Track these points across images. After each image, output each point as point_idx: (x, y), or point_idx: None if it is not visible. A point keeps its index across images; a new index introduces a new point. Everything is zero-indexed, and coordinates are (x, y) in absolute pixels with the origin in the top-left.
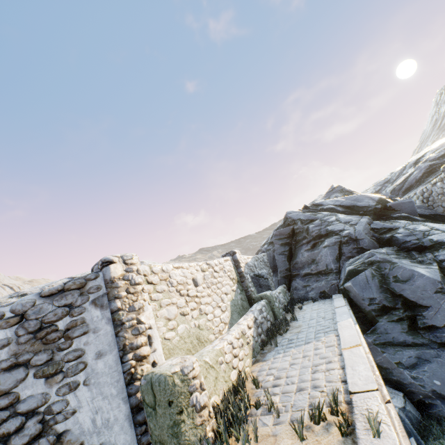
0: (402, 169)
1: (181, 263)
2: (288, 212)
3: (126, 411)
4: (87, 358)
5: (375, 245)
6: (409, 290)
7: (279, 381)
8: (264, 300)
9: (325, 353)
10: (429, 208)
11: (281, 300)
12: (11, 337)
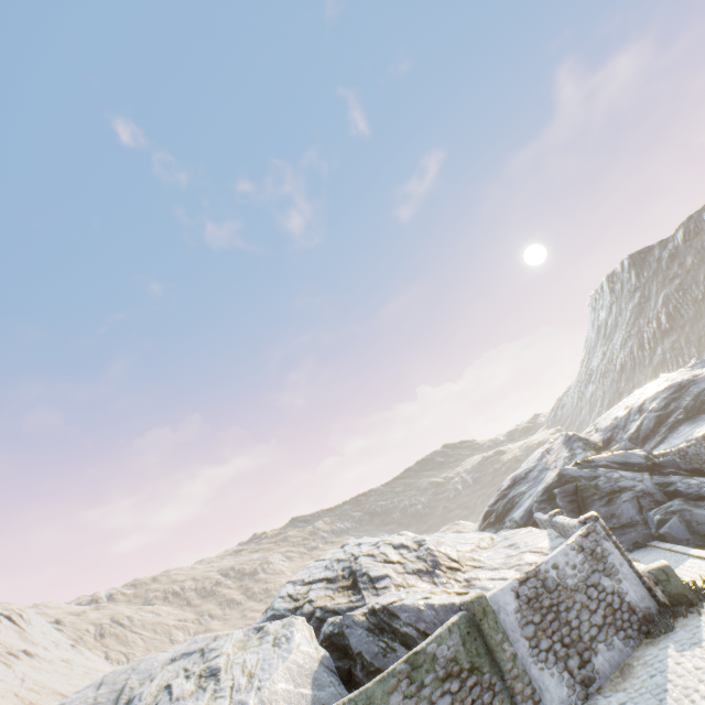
0: (626, 415)
1: None
2: (563, 468)
3: (645, 591)
4: (617, 566)
5: (665, 497)
6: None
7: (689, 580)
8: None
9: (699, 565)
10: (687, 464)
11: None
12: (583, 557)
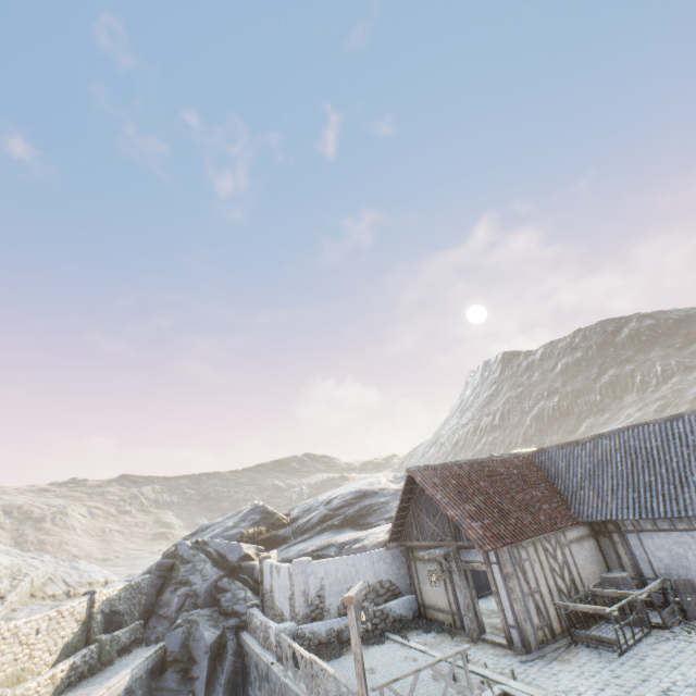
0: (322, 502)
1: (34, 616)
2: (181, 542)
3: None
4: None
5: (210, 602)
6: (196, 648)
7: None
8: (97, 644)
9: (93, 692)
10: None
11: (123, 640)
12: None
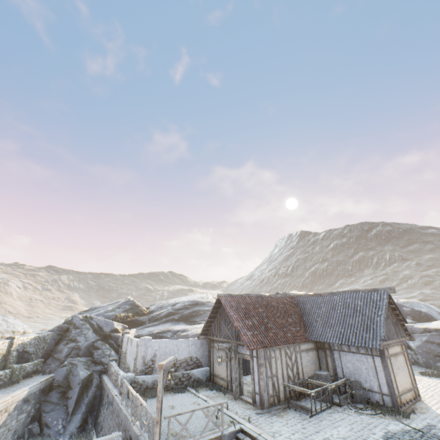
0: (170, 304)
1: None
2: (76, 315)
3: None
4: None
5: (87, 354)
6: (73, 380)
7: None
8: (10, 369)
9: (2, 397)
10: None
11: (28, 369)
12: None
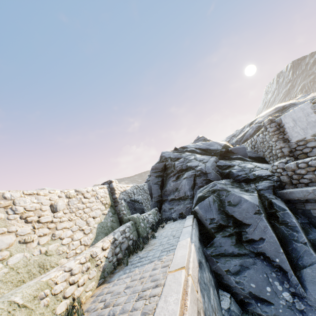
0: (242, 128)
1: (37, 190)
2: (163, 152)
3: None
4: None
5: (219, 178)
6: (238, 212)
7: (104, 311)
8: (130, 222)
9: (158, 275)
10: (255, 153)
11: (150, 220)
12: None
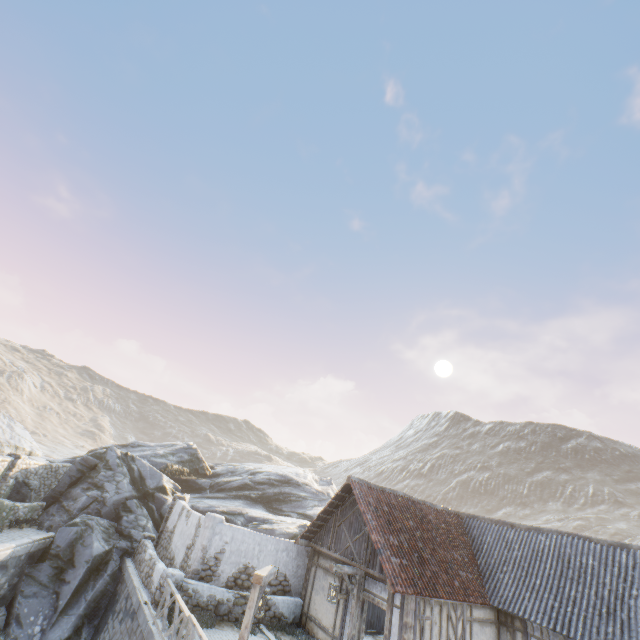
0: (247, 470)
1: None
2: (113, 448)
3: None
4: None
5: (112, 515)
6: (80, 552)
7: None
8: None
9: None
10: None
11: (20, 514)
12: None
